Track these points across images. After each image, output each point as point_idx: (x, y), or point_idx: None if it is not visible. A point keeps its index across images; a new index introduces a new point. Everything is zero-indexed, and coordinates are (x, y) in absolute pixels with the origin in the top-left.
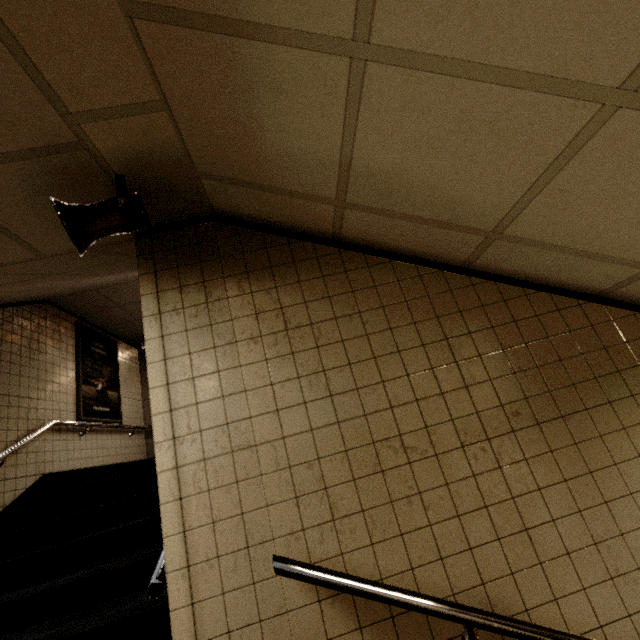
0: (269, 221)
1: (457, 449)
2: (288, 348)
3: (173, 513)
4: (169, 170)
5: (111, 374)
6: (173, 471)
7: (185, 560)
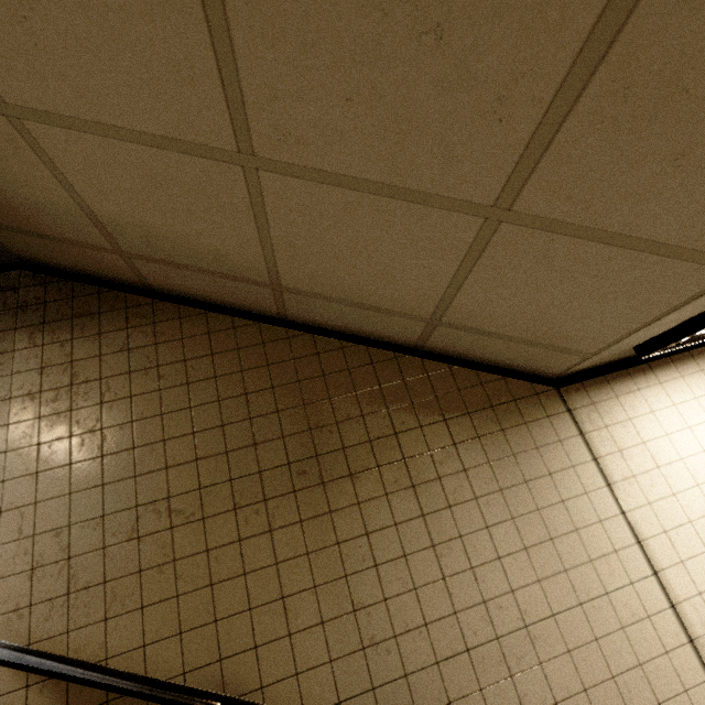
0: (78, 270)
1: (228, 512)
2: (68, 405)
3: None
4: None
5: None
6: None
7: None
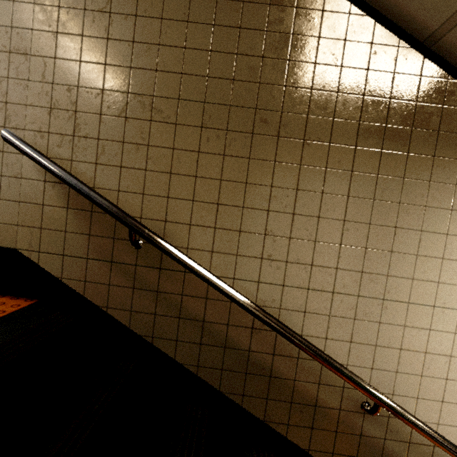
0: None
1: (196, 127)
2: None
3: None
4: None
5: None
6: None
7: None
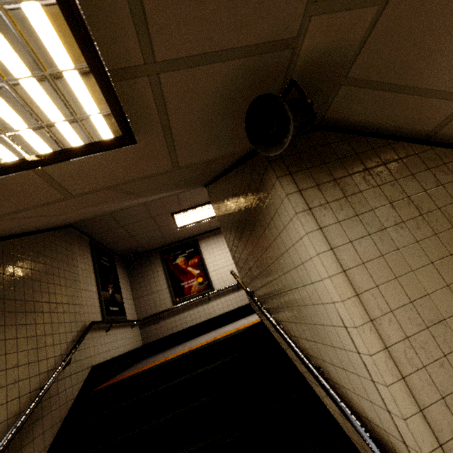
0: (372, 126)
1: None
2: (430, 230)
3: (402, 393)
4: (327, 76)
5: (114, 281)
6: (384, 352)
7: (434, 439)
